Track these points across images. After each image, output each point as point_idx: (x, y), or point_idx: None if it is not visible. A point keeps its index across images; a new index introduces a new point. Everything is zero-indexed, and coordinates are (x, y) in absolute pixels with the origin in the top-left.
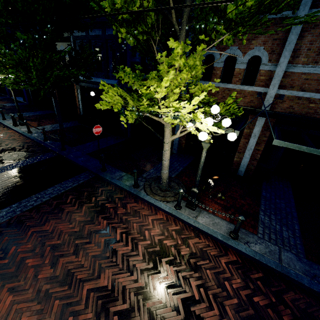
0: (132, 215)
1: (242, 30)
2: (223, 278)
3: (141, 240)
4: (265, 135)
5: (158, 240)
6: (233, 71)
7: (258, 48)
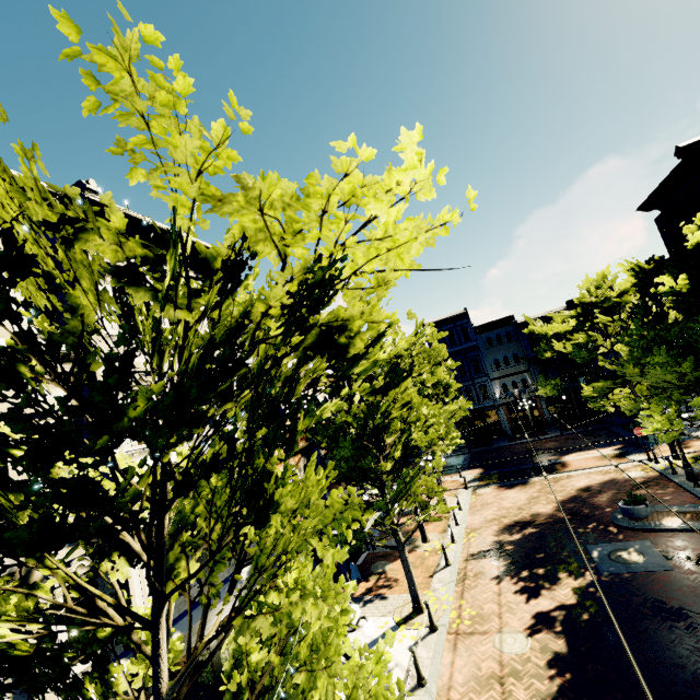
0: None
1: None
2: None
3: None
4: None
5: None
6: None
7: None
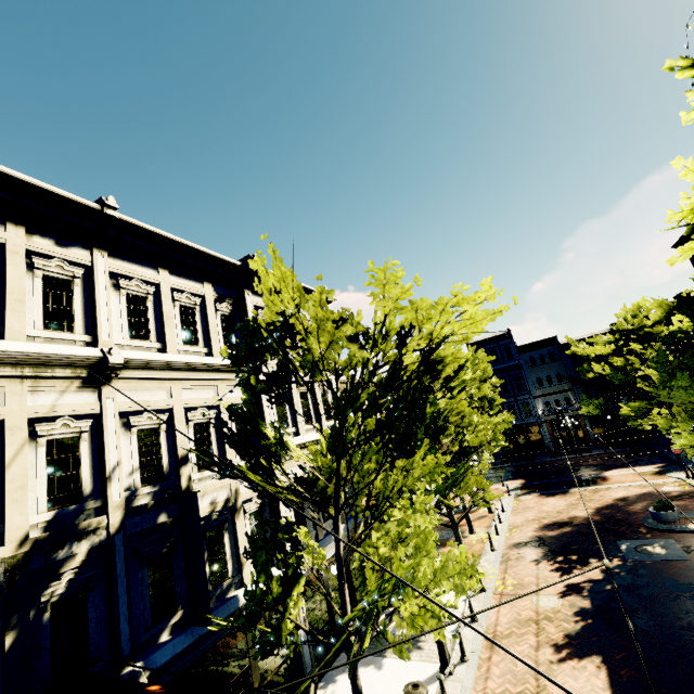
0: None
1: None
2: None
3: None
4: None
5: None
6: None
7: None
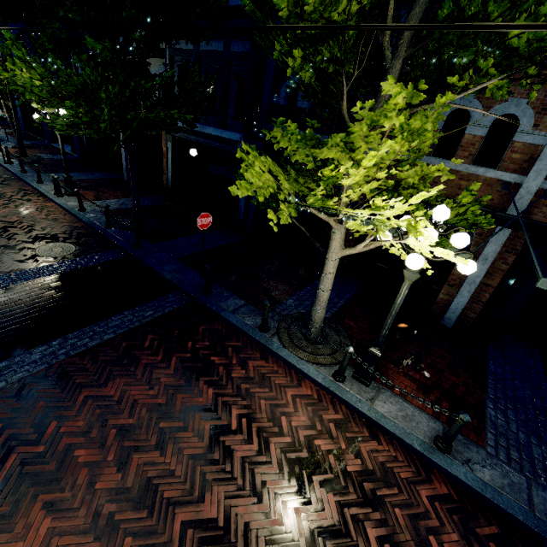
0: (257, 383)
1: (534, 72)
2: (426, 528)
3: (275, 435)
4: (505, 260)
5: (305, 437)
6: (460, 139)
7: (516, 101)
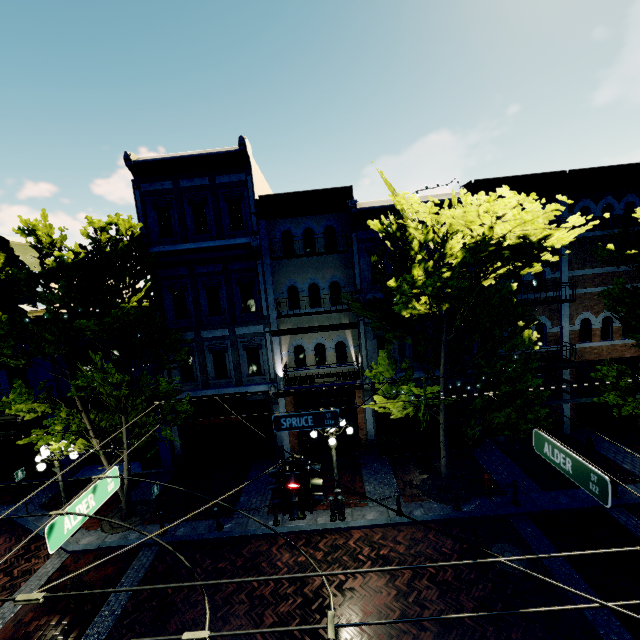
0: None
1: None
2: None
3: None
4: None
5: None
6: (608, 328)
7: None
